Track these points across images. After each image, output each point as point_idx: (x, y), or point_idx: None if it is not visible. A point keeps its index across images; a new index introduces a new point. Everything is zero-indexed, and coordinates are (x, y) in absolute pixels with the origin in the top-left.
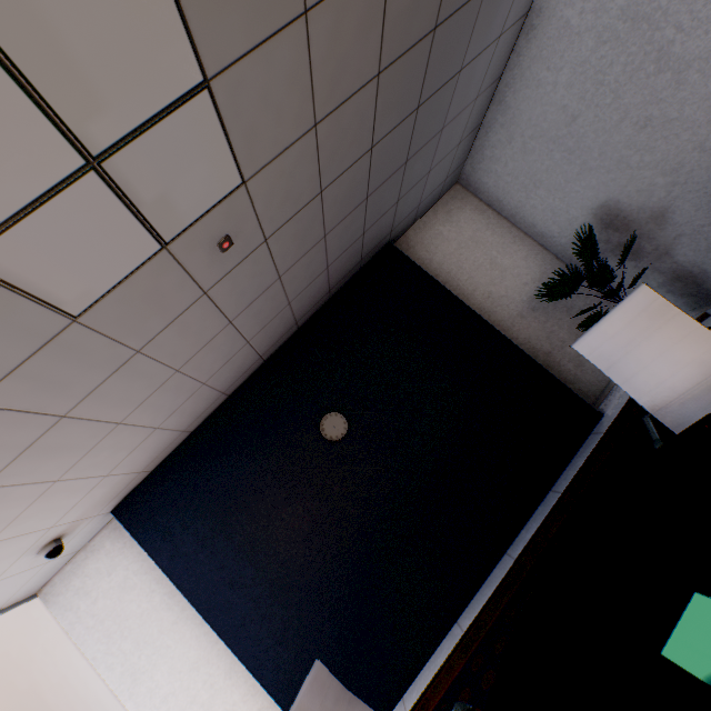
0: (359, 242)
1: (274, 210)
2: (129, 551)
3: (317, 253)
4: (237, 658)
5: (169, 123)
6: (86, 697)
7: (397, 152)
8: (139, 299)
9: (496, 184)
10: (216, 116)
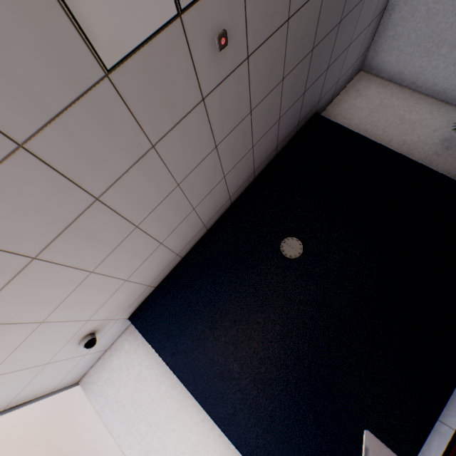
0: (300, 102)
1: (257, 21)
2: (141, 351)
3: (275, 98)
4: (229, 444)
5: None
6: None
7: (337, 4)
8: (156, 77)
9: (397, 59)
10: None
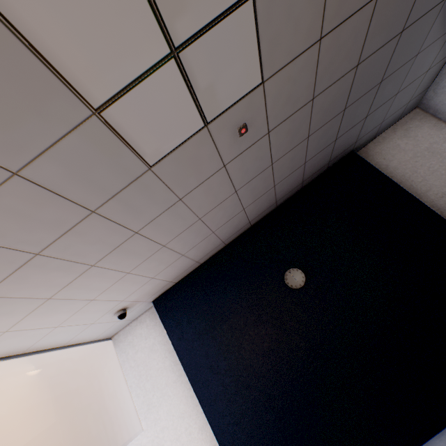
0: (330, 147)
1: (278, 109)
2: (157, 328)
3: (299, 150)
4: (207, 421)
5: (223, 26)
6: (123, 407)
7: (375, 72)
8: (186, 161)
9: None
10: (254, 23)
